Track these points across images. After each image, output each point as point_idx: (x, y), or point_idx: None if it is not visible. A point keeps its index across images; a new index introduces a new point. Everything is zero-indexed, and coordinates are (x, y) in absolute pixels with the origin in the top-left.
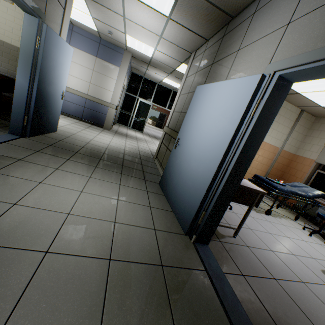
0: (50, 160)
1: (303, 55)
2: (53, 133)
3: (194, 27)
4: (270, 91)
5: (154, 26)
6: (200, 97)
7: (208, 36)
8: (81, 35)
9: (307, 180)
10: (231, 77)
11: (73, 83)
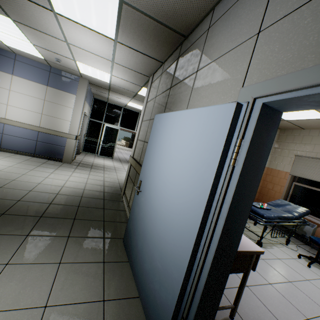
0: None
1: (302, 72)
2: None
3: (146, 50)
4: (254, 127)
5: (102, 51)
6: (160, 129)
7: (163, 58)
8: (27, 64)
9: (286, 193)
10: (194, 103)
11: (21, 115)
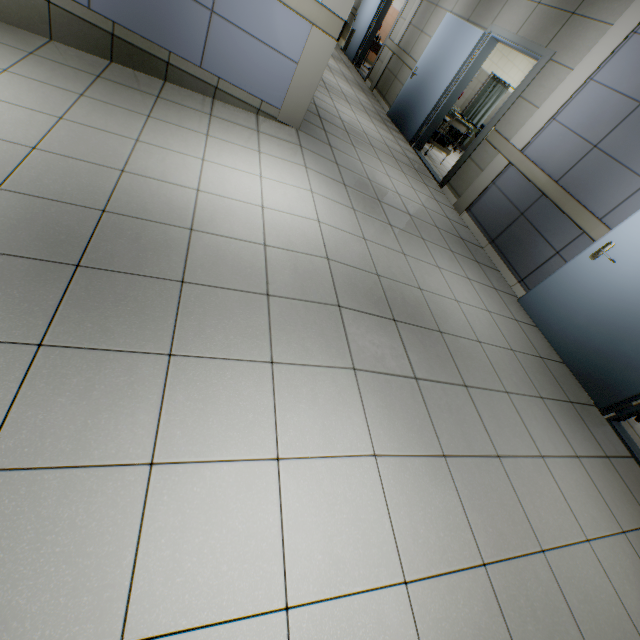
0: None
1: None
2: None
3: None
4: None
5: None
6: None
7: None
8: None
9: None
10: None
11: None
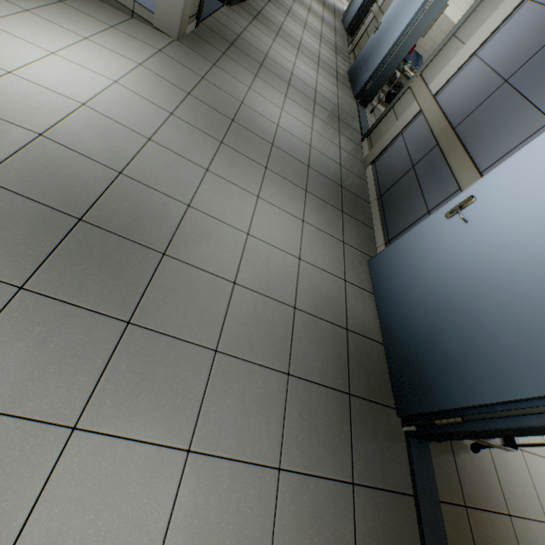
0: None
1: None
2: None
3: None
4: None
5: None
6: None
7: None
8: None
9: None
10: None
11: None
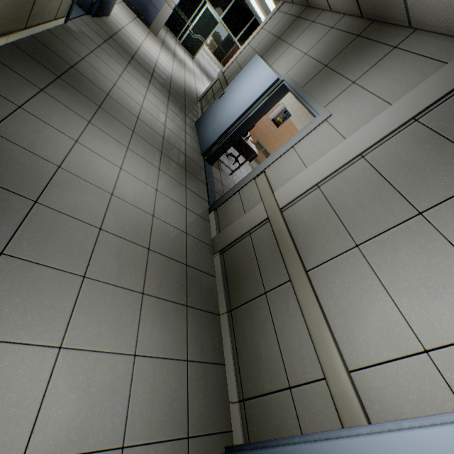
0: (117, 57)
1: (292, 80)
2: (106, 18)
3: None
4: (276, 90)
5: None
6: (253, 67)
7: (294, 1)
8: None
9: None
10: (276, 65)
11: None
